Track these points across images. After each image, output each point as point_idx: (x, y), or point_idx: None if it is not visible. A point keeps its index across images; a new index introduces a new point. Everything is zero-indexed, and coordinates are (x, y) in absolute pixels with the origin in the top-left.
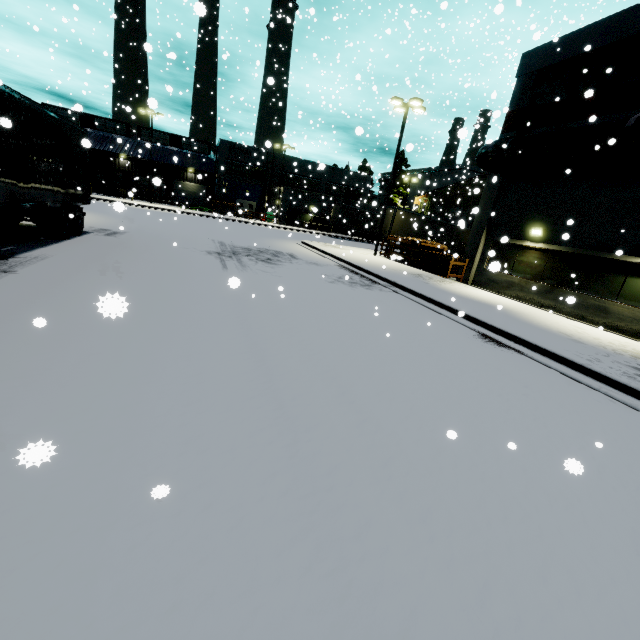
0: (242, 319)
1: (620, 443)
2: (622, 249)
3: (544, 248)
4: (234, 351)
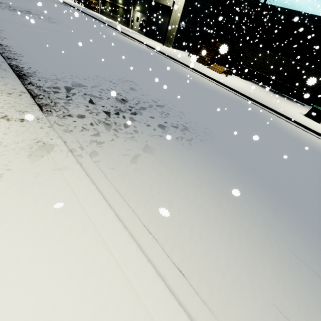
0: (36, 0)
1: (85, 17)
2: (117, 2)
3: (109, 2)
4: (37, 1)
